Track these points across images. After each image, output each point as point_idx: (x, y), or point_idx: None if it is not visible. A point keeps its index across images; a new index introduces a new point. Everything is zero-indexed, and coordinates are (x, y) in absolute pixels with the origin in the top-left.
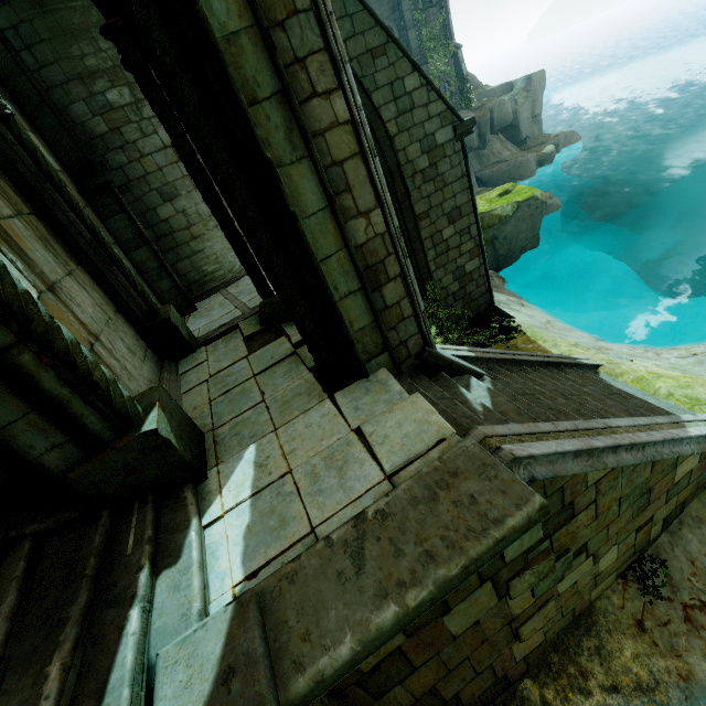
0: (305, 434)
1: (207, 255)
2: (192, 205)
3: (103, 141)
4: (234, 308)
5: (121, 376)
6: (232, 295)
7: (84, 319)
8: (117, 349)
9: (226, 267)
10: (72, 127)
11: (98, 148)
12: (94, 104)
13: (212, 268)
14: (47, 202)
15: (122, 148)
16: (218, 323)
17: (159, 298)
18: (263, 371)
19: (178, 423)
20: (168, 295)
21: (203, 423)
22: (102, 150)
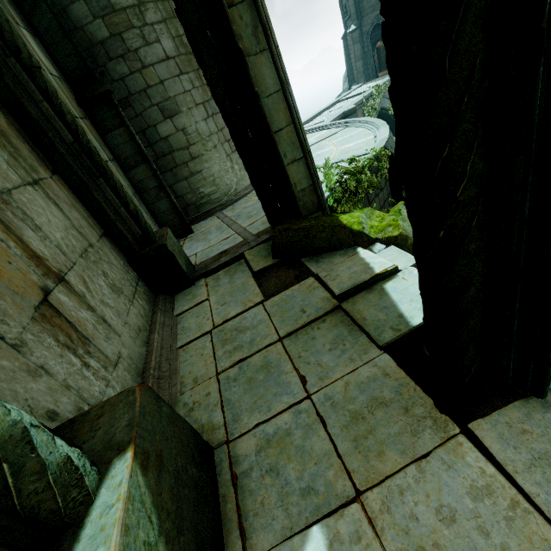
0: (448, 545)
1: (205, 176)
2: (192, 123)
3: (103, 48)
4: (233, 232)
5: (94, 337)
6: (229, 218)
7: (42, 249)
8: (94, 290)
9: (222, 190)
10: (72, 31)
11: (99, 56)
12: (94, 4)
13: (208, 190)
14: (10, 83)
15: (124, 57)
16: (217, 249)
17: (156, 219)
18: (292, 332)
19: (173, 474)
20: (165, 216)
21: (209, 419)
22: (102, 59)
